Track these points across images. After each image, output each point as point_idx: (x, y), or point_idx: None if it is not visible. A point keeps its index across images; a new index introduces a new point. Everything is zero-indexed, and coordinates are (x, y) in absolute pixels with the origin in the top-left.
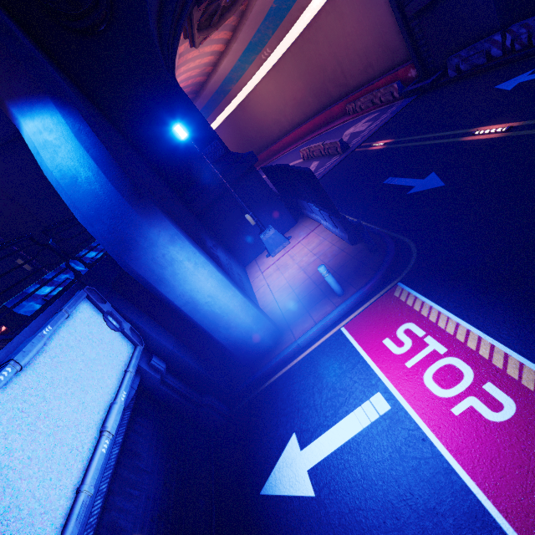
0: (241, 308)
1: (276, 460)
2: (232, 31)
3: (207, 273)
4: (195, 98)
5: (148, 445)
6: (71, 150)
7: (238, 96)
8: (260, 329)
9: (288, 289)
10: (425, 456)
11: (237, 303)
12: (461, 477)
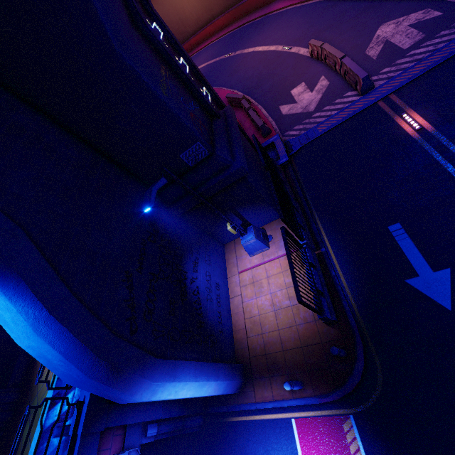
0: (214, 390)
1: None
2: None
3: (186, 390)
4: None
5: None
6: (35, 342)
7: None
8: (229, 391)
9: (258, 327)
10: None
11: (211, 389)
12: None
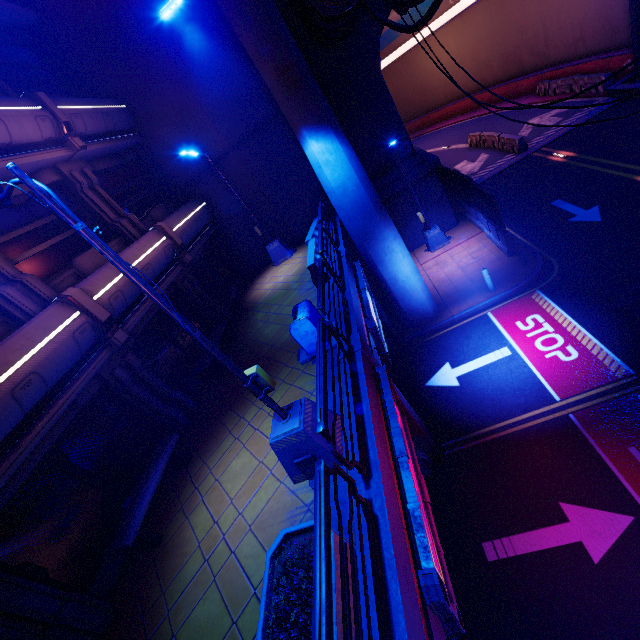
0: (421, 288)
1: (435, 373)
2: None
3: (408, 262)
4: None
5: None
6: (345, 171)
7: (405, 44)
8: (429, 305)
9: (447, 282)
10: (524, 372)
11: (420, 284)
12: (539, 379)
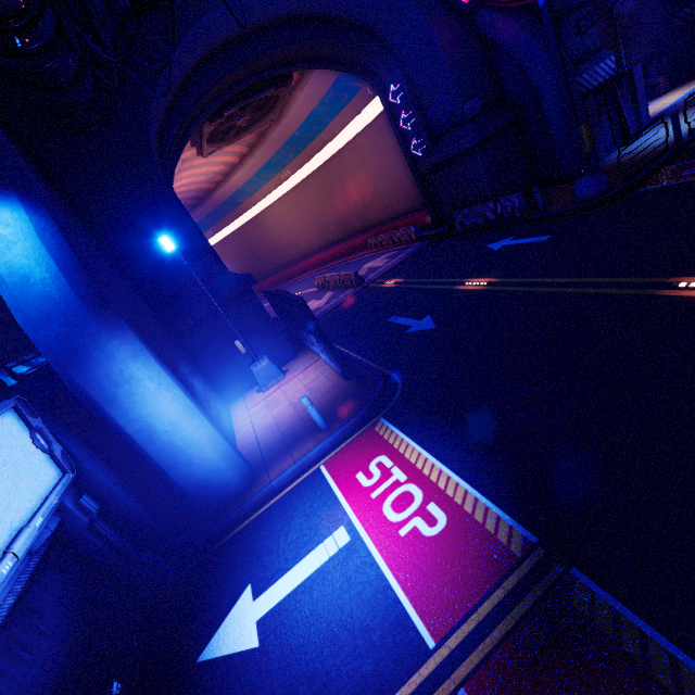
0: (208, 440)
1: (223, 618)
2: (250, 147)
3: (172, 397)
4: (197, 204)
5: (55, 605)
6: (29, 248)
7: (251, 210)
8: (230, 468)
9: (274, 427)
10: (370, 579)
11: (205, 434)
12: (395, 591)
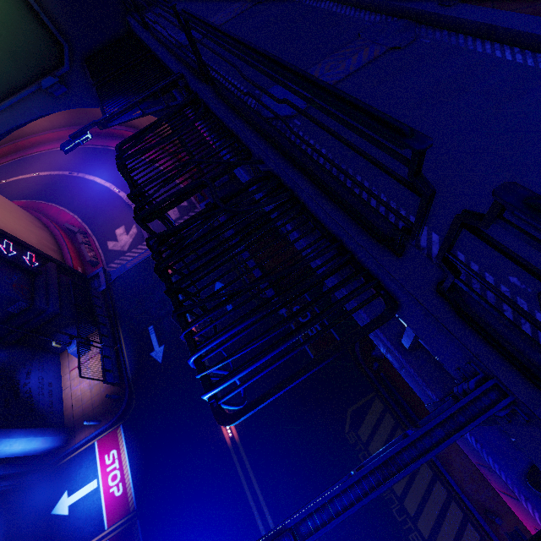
0: (42, 443)
1: (58, 501)
2: None
3: (19, 443)
4: None
5: None
6: None
7: None
8: (56, 443)
9: (80, 402)
10: (99, 504)
11: (40, 442)
12: (104, 510)
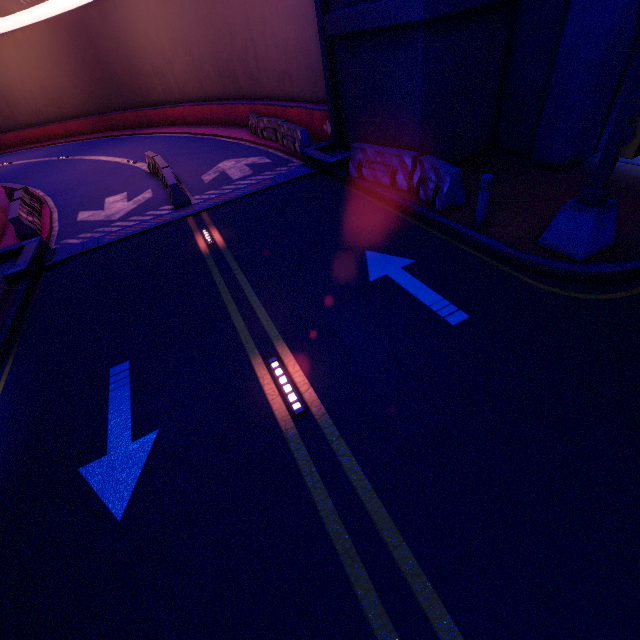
0: None
1: None
2: None
3: None
4: None
5: None
6: None
7: None
8: None
9: None
10: None
11: None
12: None
